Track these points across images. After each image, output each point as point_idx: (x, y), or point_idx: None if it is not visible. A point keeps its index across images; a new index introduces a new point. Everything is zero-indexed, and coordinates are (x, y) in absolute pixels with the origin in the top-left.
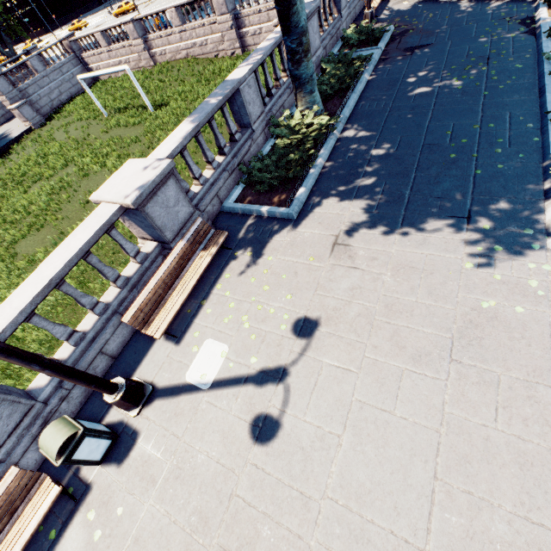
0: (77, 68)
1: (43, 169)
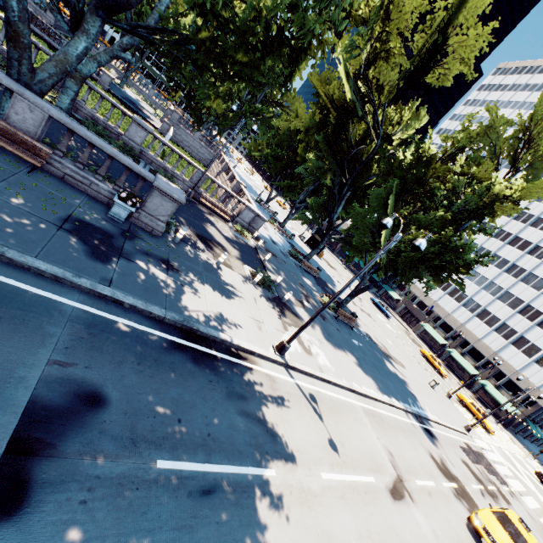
0: (208, 156)
1: (104, 103)
